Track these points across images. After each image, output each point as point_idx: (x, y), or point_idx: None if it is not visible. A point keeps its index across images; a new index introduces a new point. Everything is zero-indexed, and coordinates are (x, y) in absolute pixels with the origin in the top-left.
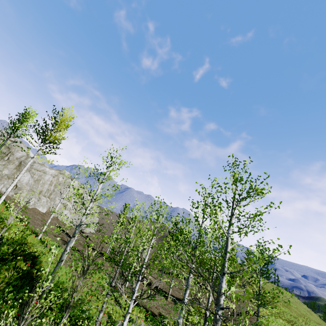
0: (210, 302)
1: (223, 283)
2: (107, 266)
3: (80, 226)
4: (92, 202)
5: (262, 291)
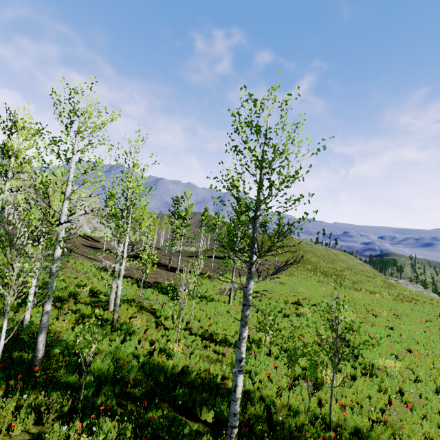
0: (126, 242)
1: (63, 207)
2: (104, 257)
3: (3, 210)
4: (8, 182)
5: (307, 255)
